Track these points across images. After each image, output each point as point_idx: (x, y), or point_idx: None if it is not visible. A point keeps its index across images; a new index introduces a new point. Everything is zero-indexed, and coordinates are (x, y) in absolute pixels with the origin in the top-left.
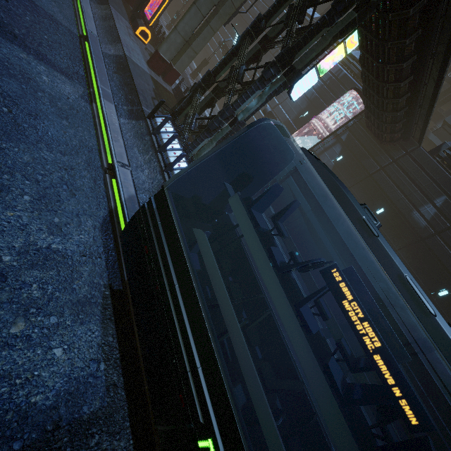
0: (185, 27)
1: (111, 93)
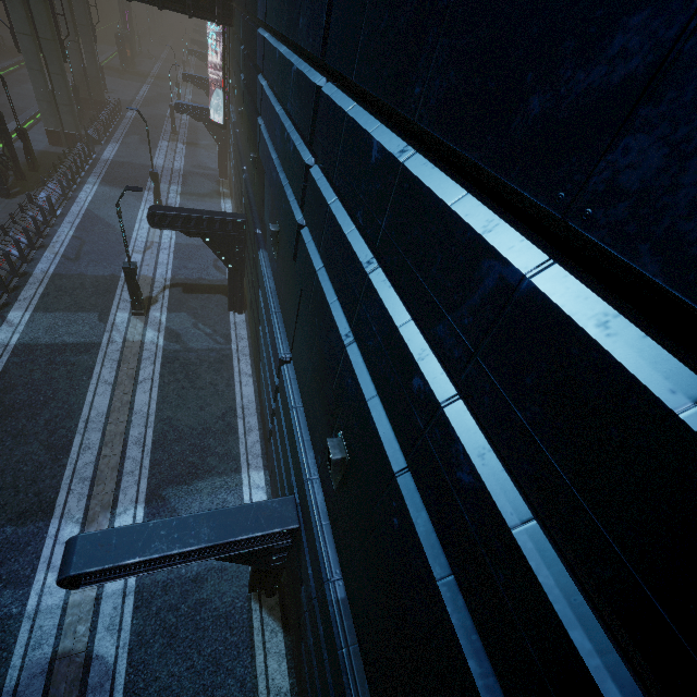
0: (39, 92)
1: None
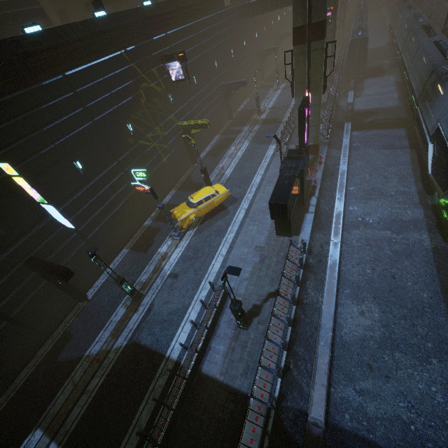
0: None
1: None
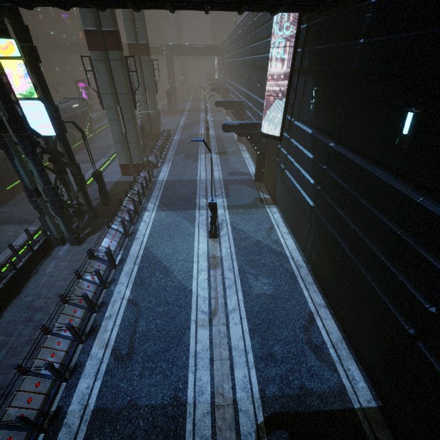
0: (115, 136)
1: None
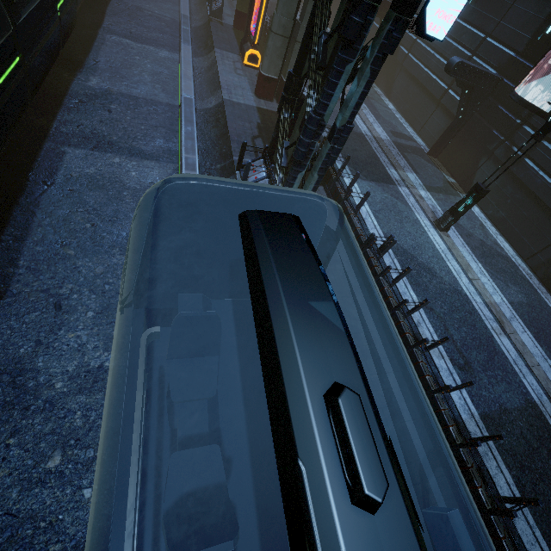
0: (281, 21)
1: (197, 158)
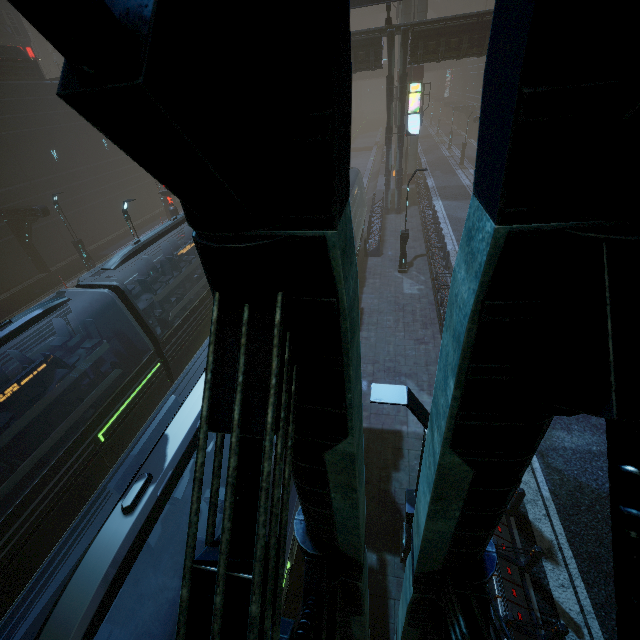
0: None
1: None
